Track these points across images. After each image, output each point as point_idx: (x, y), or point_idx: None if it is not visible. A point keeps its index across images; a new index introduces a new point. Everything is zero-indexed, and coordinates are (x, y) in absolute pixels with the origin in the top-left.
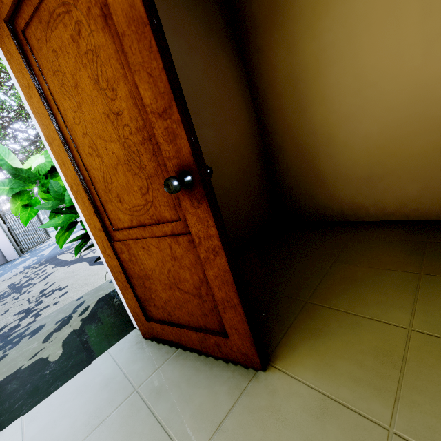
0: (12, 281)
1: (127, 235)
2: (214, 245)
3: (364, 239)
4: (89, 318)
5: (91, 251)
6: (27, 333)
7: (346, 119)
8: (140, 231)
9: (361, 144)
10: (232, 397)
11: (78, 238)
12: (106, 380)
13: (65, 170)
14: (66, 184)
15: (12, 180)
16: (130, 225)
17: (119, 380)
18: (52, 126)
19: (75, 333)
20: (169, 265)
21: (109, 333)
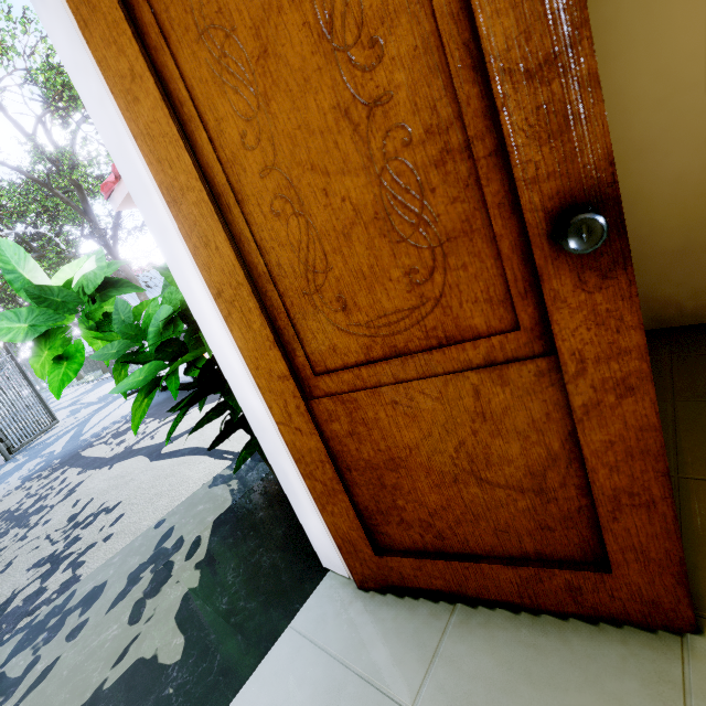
0: (5, 506)
1: (351, 381)
2: (626, 372)
3: (701, 355)
4: (211, 560)
5: (146, 437)
6: (74, 605)
7: (638, 152)
8: (391, 367)
9: (668, 193)
10: (667, 705)
11: (180, 407)
12: (323, 694)
13: (208, 257)
14: (191, 292)
15: (33, 310)
16: (363, 359)
17: (355, 691)
18: (186, 160)
19: (195, 595)
20: (462, 433)
21: (275, 588)
